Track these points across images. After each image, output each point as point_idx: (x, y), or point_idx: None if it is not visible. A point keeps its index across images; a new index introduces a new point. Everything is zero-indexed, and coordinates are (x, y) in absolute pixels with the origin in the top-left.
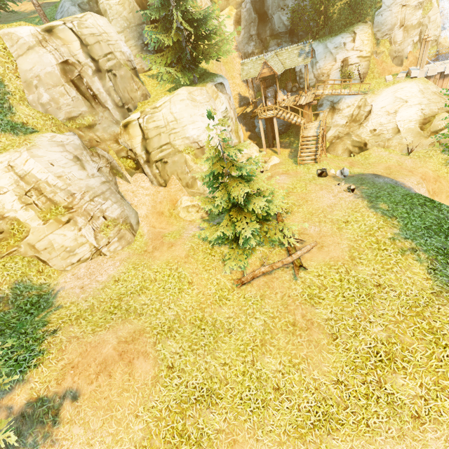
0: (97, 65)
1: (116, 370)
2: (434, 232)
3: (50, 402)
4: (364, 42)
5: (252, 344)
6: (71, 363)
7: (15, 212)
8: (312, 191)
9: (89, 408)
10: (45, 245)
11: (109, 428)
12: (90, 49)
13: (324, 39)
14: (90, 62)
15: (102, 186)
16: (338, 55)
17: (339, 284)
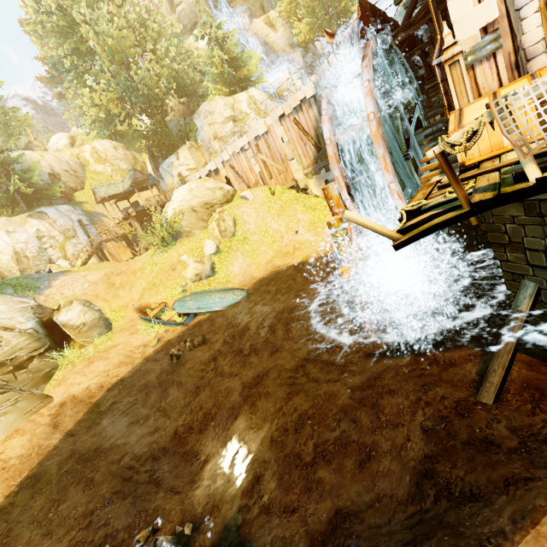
0: None
1: None
2: None
3: None
4: (188, 158)
5: None
6: None
7: None
8: None
9: None
10: None
11: None
12: None
13: (162, 162)
14: None
15: None
16: (173, 172)
17: None
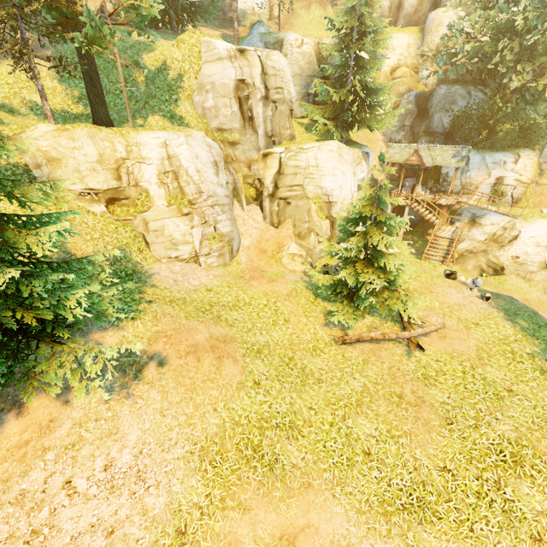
0: (267, 93)
1: (205, 358)
2: None
3: (137, 356)
4: (527, 167)
5: (345, 400)
6: (164, 332)
7: (150, 185)
8: (439, 285)
9: (172, 380)
10: (158, 227)
11: (186, 408)
12: (267, 78)
13: (483, 151)
14: (263, 88)
15: (225, 198)
16: (494, 171)
17: (462, 375)
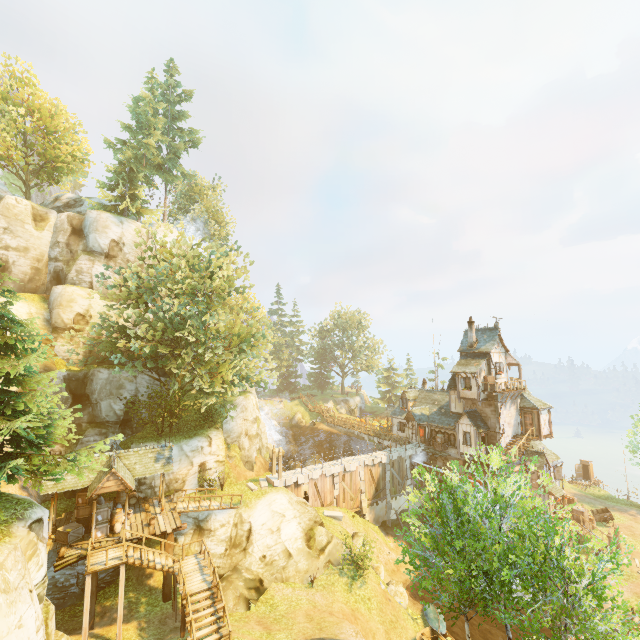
0: None
1: None
2: None
3: None
4: (220, 447)
5: None
6: None
7: None
8: None
9: None
10: None
11: None
12: None
13: (178, 440)
14: None
15: None
16: (195, 458)
17: None
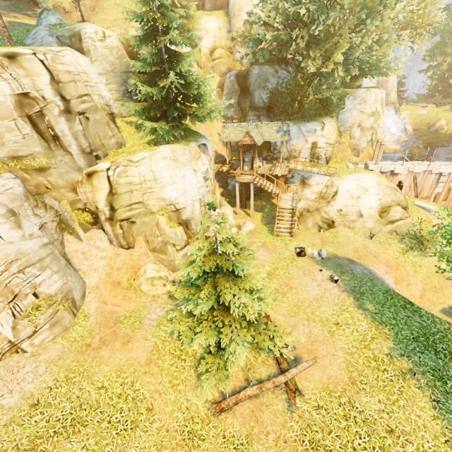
0: (67, 105)
1: None
2: (424, 346)
3: None
4: (331, 132)
5: None
6: None
7: None
8: (295, 276)
9: None
10: None
11: None
12: (61, 86)
13: (298, 122)
14: (59, 101)
15: (42, 250)
16: (309, 138)
17: (346, 425)
